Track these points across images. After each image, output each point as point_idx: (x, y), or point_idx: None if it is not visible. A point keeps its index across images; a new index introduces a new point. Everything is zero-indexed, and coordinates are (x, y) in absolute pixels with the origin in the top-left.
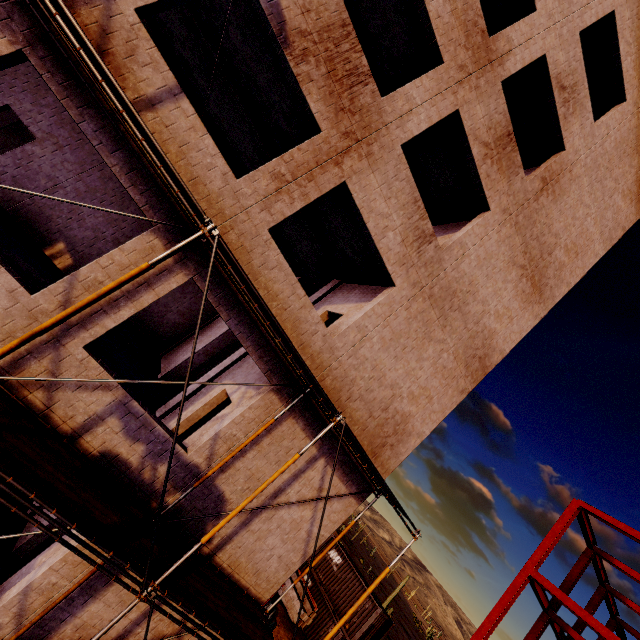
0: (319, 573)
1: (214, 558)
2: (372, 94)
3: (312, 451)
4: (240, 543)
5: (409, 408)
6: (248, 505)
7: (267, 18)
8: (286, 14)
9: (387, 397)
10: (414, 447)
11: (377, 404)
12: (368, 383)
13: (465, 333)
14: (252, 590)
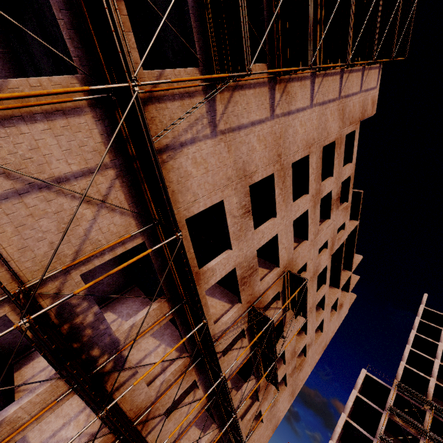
0: None
1: None
2: (271, 385)
3: None
4: None
5: None
6: None
7: (257, 389)
8: (260, 385)
9: None
10: None
11: None
12: None
13: (274, 422)
14: None
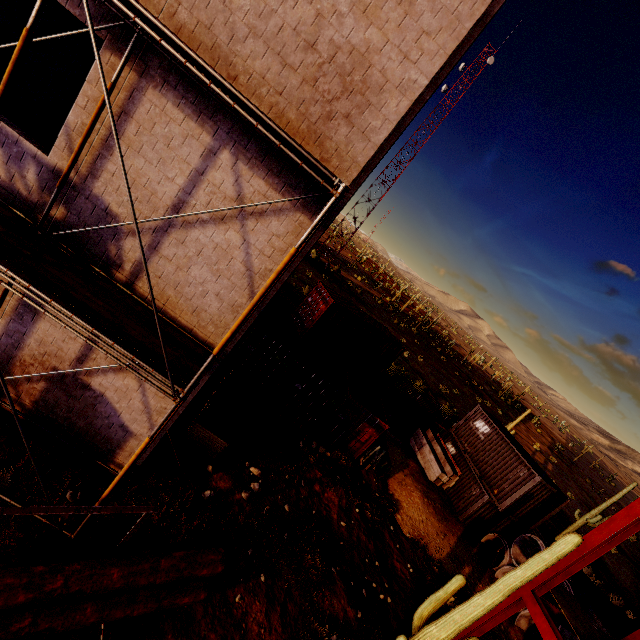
0: (463, 442)
1: (135, 288)
2: None
3: (204, 140)
4: (158, 272)
5: (363, 35)
6: (147, 223)
7: None
8: None
9: (306, 21)
10: (399, 116)
11: (290, 39)
12: (258, 1)
13: None
14: (198, 333)
